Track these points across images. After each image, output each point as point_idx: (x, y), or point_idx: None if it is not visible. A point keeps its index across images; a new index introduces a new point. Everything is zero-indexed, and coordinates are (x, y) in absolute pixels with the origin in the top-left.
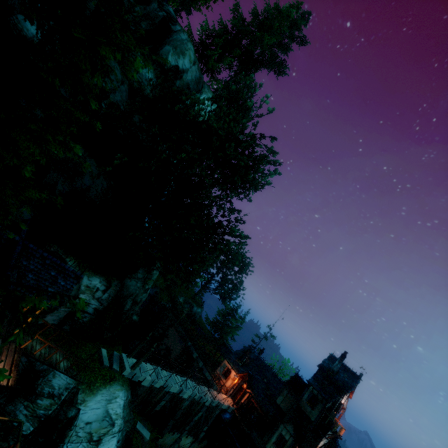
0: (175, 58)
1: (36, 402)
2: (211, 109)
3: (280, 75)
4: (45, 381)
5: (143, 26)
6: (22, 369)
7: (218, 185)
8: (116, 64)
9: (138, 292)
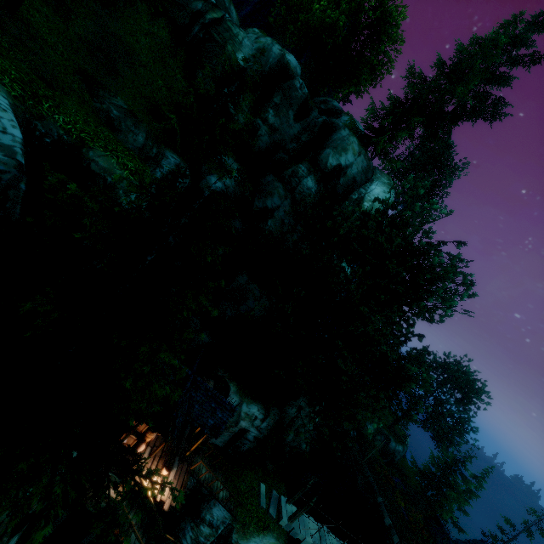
0: (336, 158)
1: (199, 527)
2: (387, 195)
3: (494, 120)
4: (207, 507)
5: (303, 139)
6: (193, 487)
7: (379, 310)
8: (279, 184)
9: (301, 422)
